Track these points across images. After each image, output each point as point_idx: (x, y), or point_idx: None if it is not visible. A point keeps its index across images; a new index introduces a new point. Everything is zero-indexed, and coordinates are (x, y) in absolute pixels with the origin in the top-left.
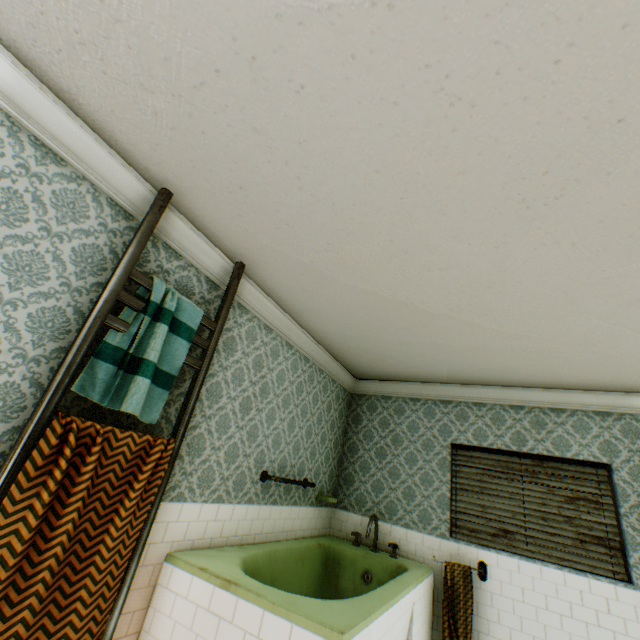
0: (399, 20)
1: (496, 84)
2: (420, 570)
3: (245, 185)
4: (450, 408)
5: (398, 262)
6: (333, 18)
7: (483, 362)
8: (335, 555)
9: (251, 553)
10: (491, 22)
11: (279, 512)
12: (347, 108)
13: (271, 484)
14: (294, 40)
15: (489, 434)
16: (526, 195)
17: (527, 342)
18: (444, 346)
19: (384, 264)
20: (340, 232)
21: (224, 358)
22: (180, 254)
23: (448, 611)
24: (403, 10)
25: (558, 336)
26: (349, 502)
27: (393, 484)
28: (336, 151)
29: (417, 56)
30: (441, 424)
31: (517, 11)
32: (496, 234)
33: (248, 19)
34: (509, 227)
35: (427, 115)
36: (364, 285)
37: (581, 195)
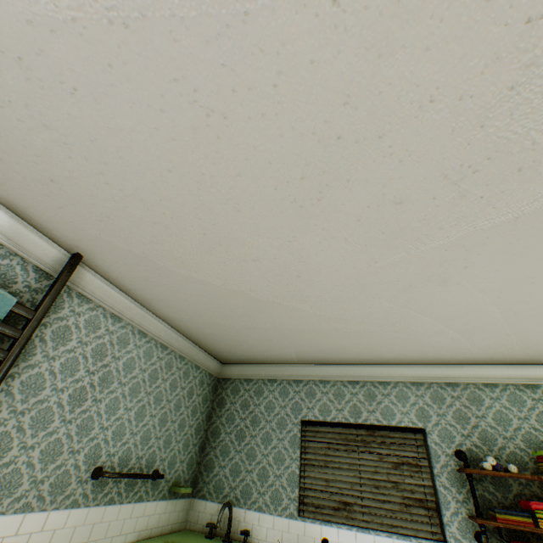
0: (138, 37)
1: (237, 100)
2: None
3: (56, 178)
4: (301, 386)
5: (218, 253)
6: (80, 29)
7: (319, 343)
8: None
9: None
10: (213, 47)
11: (117, 512)
12: (122, 111)
13: (108, 481)
14: (52, 45)
15: (332, 408)
16: (296, 196)
17: (346, 324)
18: (284, 330)
19: (207, 255)
20: (158, 225)
21: (52, 347)
22: (1, 243)
23: None
24: (138, 29)
25: (366, 318)
26: (208, 490)
27: (250, 466)
28: (127, 150)
29: (164, 70)
30: (293, 402)
31: (229, 41)
32: (286, 229)
33: (2, 21)
34: (293, 223)
35: (192, 123)
36: (197, 275)
37: (336, 197)
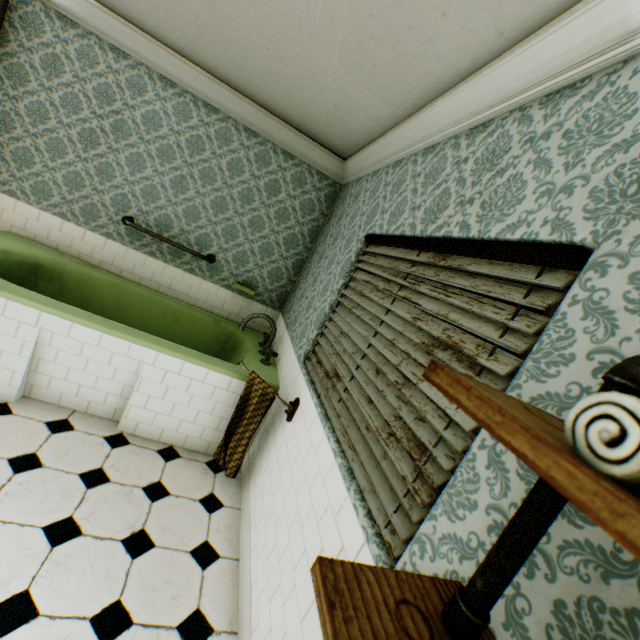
0: None
1: None
2: (228, 366)
3: None
4: (395, 174)
5: None
6: None
7: None
8: (236, 343)
9: (85, 269)
10: None
11: (162, 268)
12: None
13: (145, 235)
14: None
15: (406, 209)
16: None
17: None
18: None
19: None
20: None
21: (46, 79)
22: None
23: (231, 420)
24: None
25: None
26: (286, 309)
27: (309, 293)
28: None
29: None
30: (374, 205)
31: None
32: None
33: None
34: None
35: None
36: None
37: None
